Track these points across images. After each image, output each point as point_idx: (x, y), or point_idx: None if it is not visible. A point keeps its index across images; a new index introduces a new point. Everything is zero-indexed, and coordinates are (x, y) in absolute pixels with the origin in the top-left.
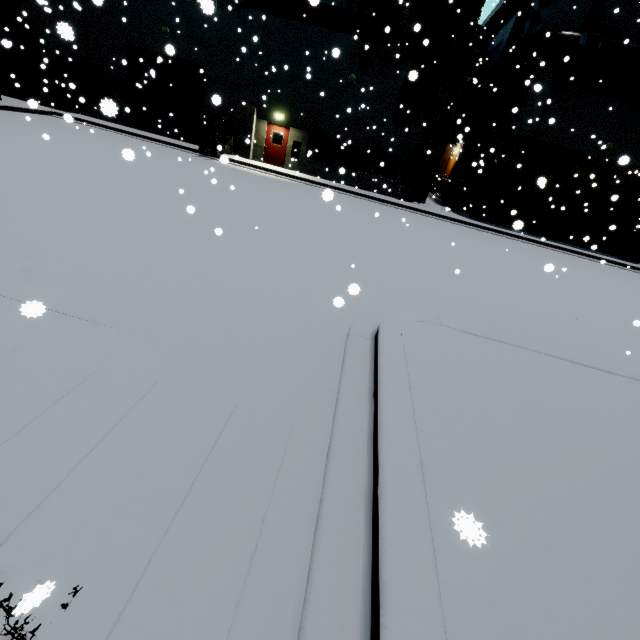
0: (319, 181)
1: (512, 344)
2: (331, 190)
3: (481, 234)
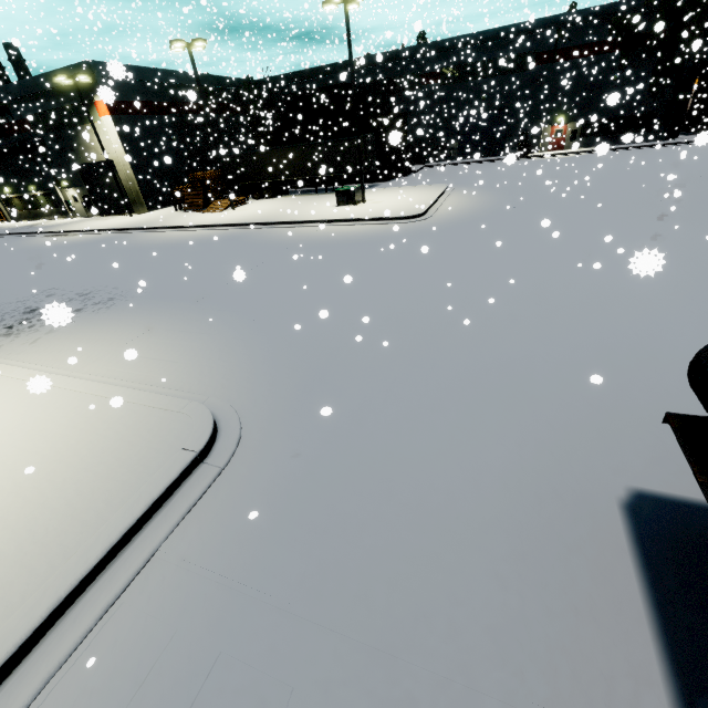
0: None
1: None
2: (610, 151)
3: None
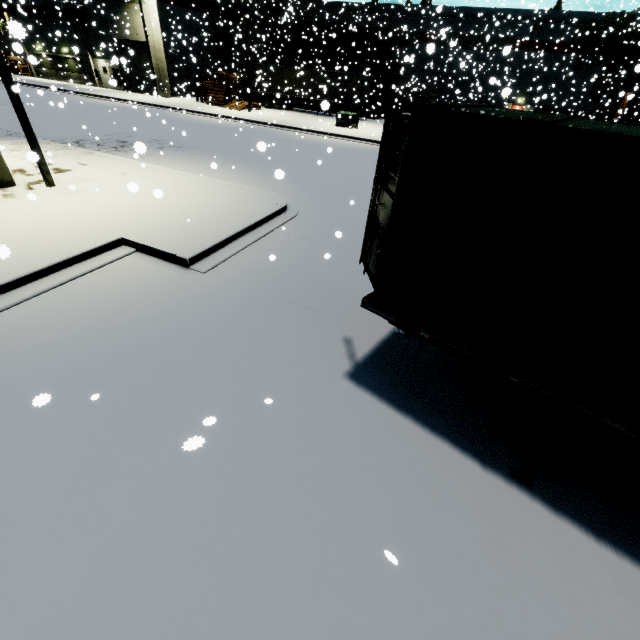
0: None
1: None
2: None
3: None
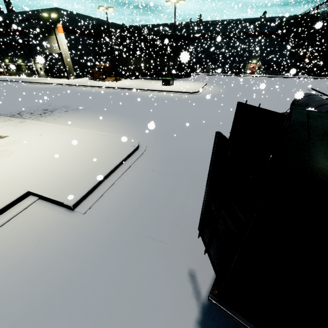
0: (268, 76)
1: (327, 87)
2: (272, 77)
3: (320, 80)
